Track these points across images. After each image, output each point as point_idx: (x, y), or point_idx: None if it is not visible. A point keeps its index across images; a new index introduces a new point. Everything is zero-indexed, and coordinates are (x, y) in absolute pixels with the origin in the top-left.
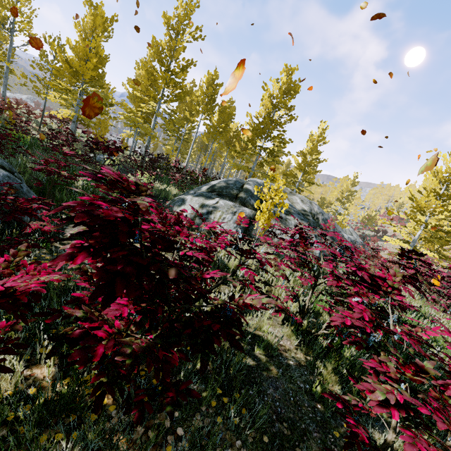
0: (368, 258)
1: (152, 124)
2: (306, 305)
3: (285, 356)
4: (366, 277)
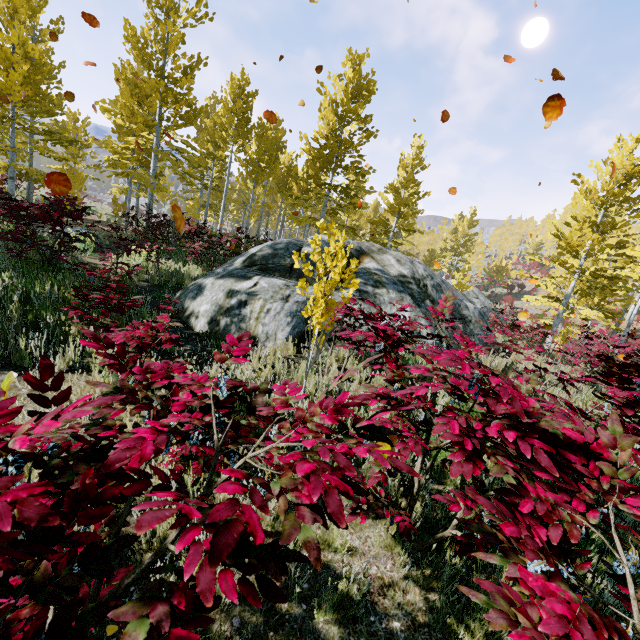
0: (511, 341)
1: (152, 168)
2: (415, 485)
3: (383, 608)
4: (547, 462)
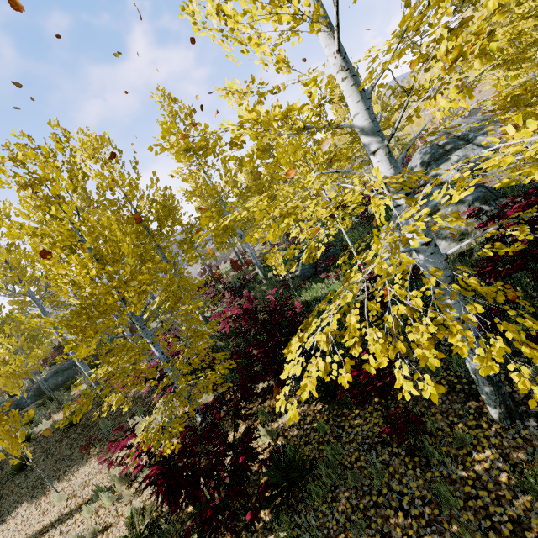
0: None
1: None
2: None
3: None
4: None
